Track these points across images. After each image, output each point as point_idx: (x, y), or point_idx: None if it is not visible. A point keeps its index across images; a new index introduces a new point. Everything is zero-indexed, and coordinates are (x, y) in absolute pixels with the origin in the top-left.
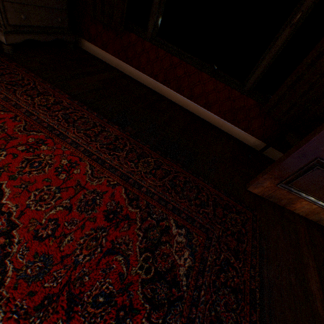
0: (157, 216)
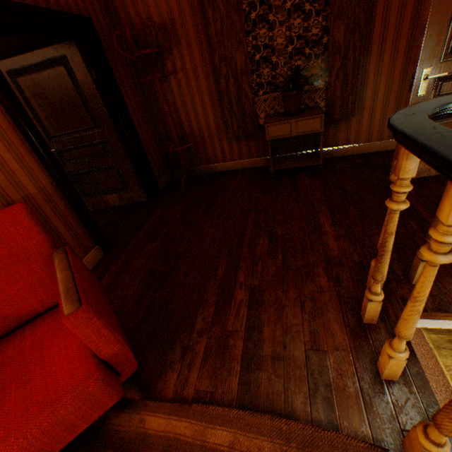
0: None
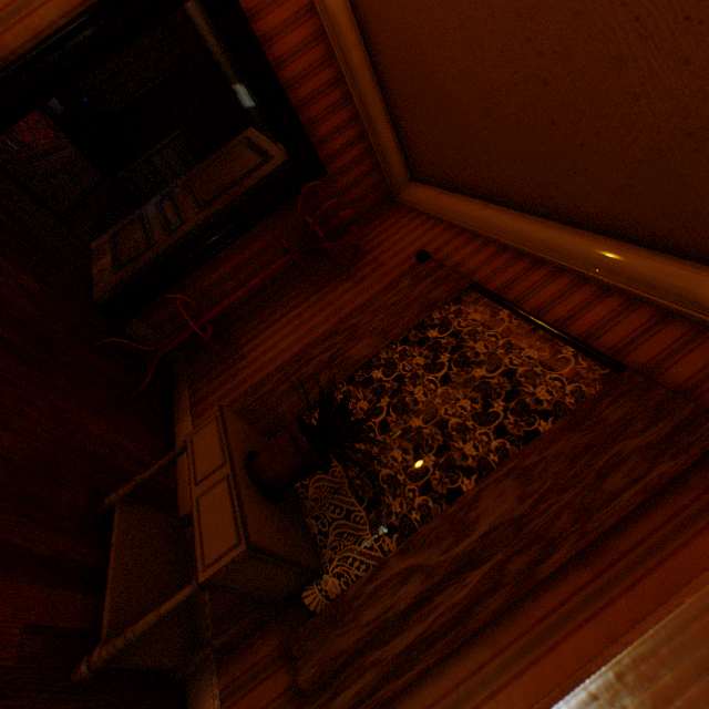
0: (22, 149)
